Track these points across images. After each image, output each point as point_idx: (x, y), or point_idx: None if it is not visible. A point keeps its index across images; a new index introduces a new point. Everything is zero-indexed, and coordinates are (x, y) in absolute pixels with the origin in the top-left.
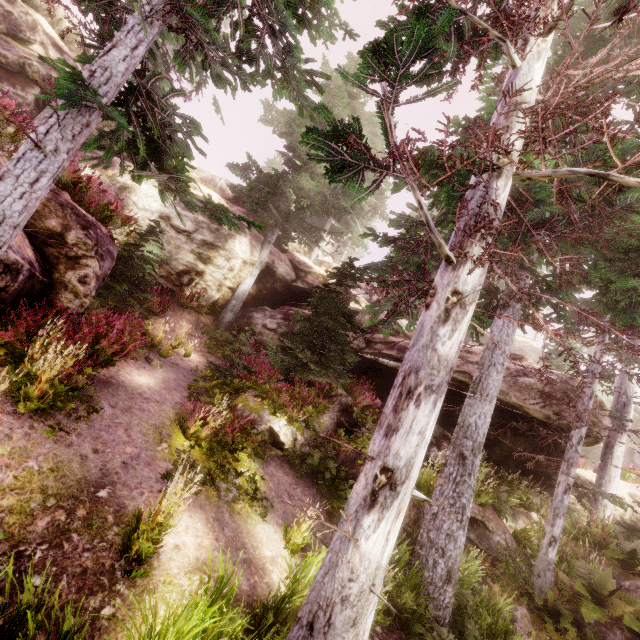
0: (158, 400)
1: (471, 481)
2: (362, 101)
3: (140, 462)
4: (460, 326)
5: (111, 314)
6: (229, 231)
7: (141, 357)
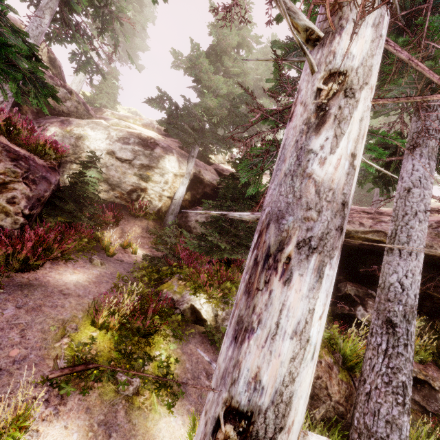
0: (80, 294)
1: (408, 353)
2: (248, 28)
3: (23, 365)
4: (348, 127)
5: (38, 226)
6: (159, 153)
7: (80, 258)
